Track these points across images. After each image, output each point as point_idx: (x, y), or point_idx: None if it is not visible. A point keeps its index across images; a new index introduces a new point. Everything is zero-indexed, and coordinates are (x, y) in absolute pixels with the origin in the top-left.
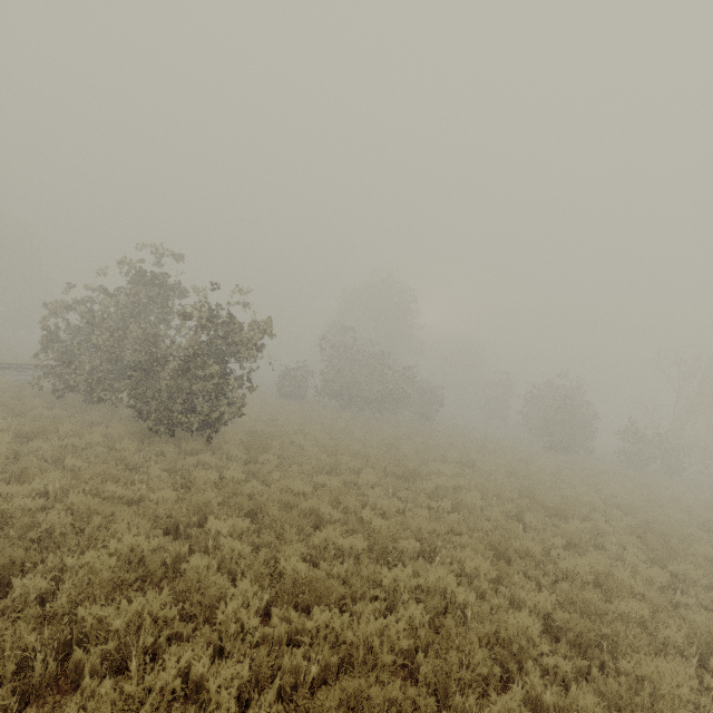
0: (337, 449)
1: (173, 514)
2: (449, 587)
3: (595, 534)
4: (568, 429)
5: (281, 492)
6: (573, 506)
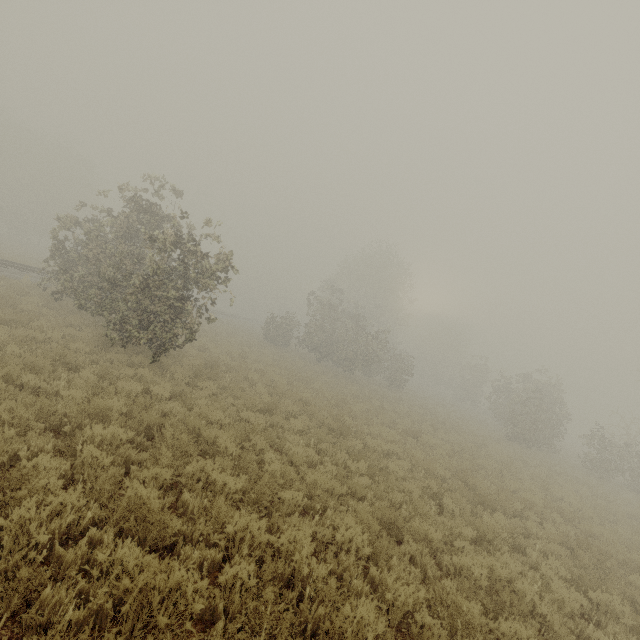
0: (285, 392)
1: (67, 412)
2: (298, 553)
3: (521, 534)
4: (535, 423)
5: (199, 418)
6: (507, 499)
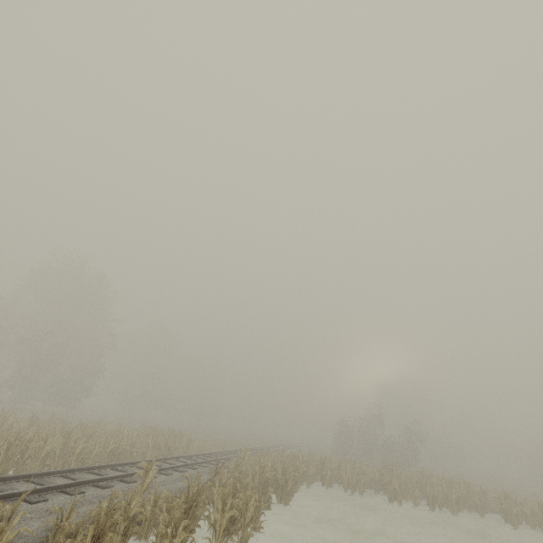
0: (446, 476)
1: None
2: None
3: None
4: None
5: None
6: None
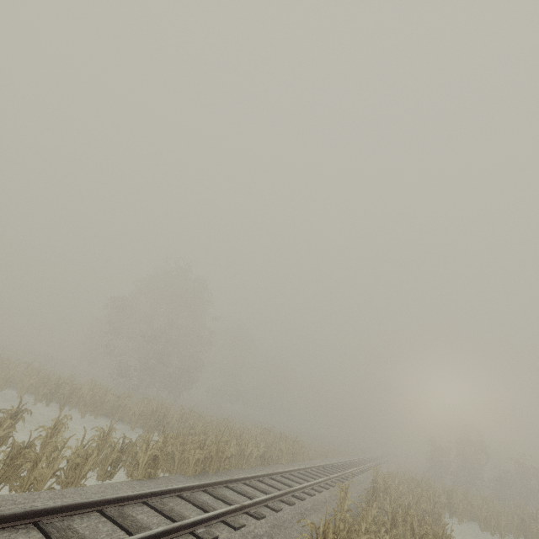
0: None
1: None
2: None
3: None
4: None
5: None
6: None
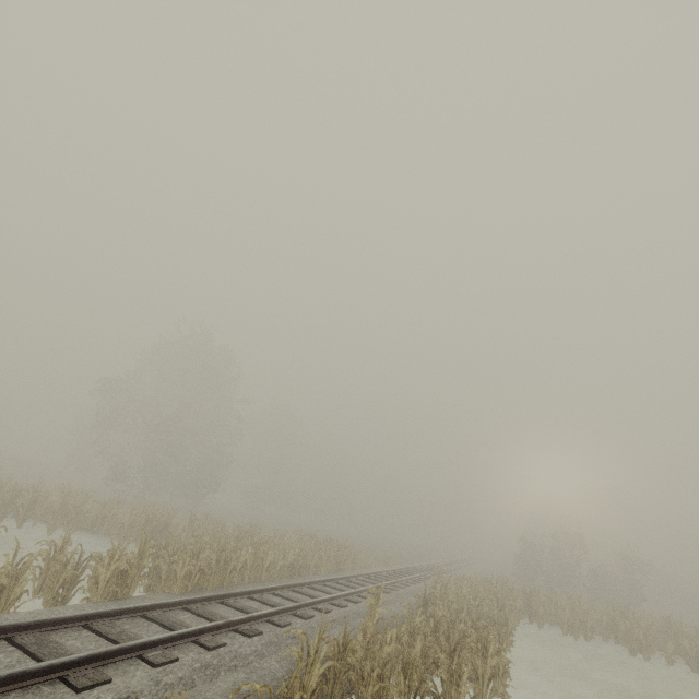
0: None
1: None
2: None
3: None
4: None
5: None
6: None
